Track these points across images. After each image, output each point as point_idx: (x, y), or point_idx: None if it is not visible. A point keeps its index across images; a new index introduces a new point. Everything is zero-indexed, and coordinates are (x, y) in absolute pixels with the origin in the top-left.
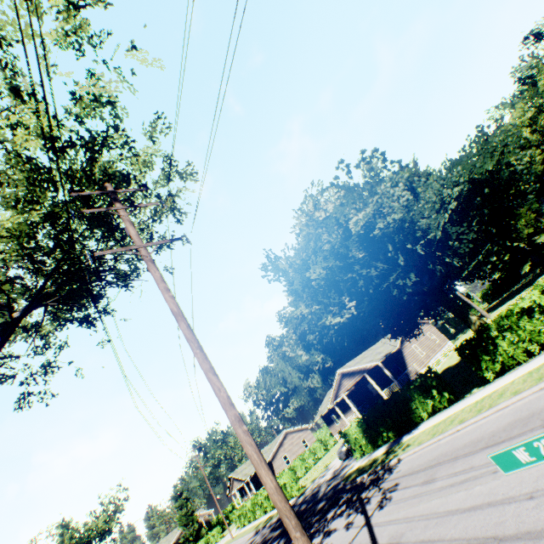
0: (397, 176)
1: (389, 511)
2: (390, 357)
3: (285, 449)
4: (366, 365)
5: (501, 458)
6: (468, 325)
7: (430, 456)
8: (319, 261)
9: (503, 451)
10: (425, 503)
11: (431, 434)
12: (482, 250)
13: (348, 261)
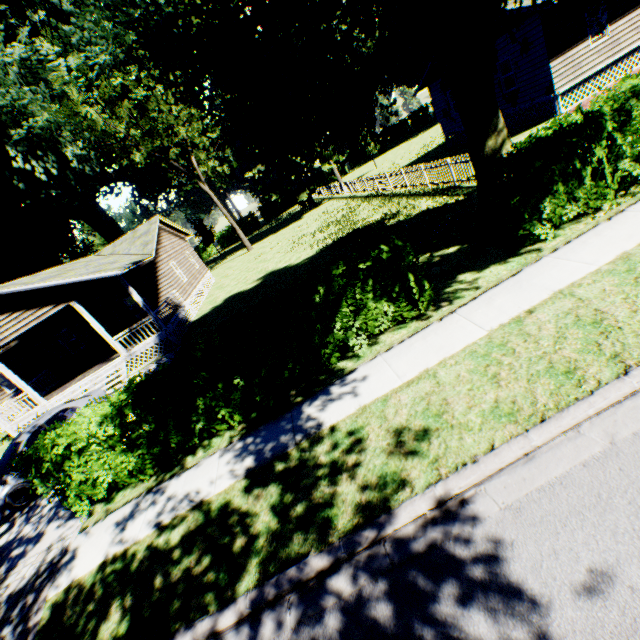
0: None
1: None
2: (129, 277)
3: None
4: (86, 278)
5: None
6: (483, 138)
7: None
8: None
9: None
10: None
11: (543, 376)
12: None
13: None
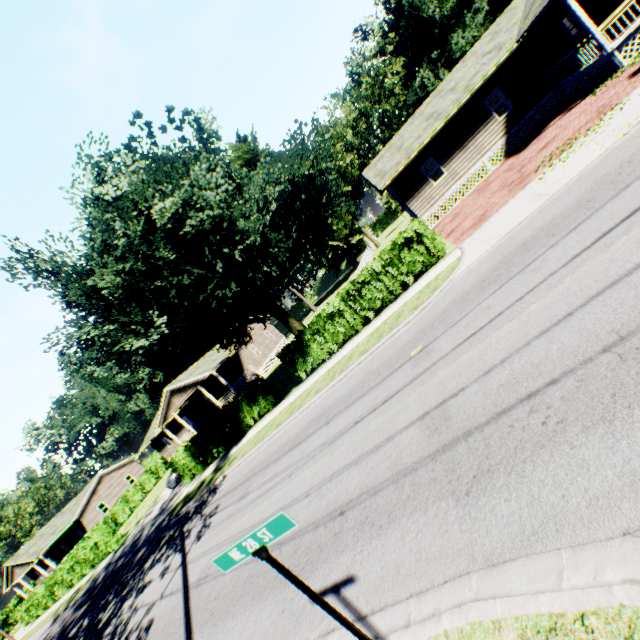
0: (235, 148)
1: (206, 541)
2: (228, 362)
3: (101, 496)
4: (200, 376)
5: (222, 560)
6: (291, 330)
7: (250, 468)
8: (109, 262)
9: (223, 554)
10: (237, 522)
11: (254, 443)
12: (301, 256)
13: (156, 263)
